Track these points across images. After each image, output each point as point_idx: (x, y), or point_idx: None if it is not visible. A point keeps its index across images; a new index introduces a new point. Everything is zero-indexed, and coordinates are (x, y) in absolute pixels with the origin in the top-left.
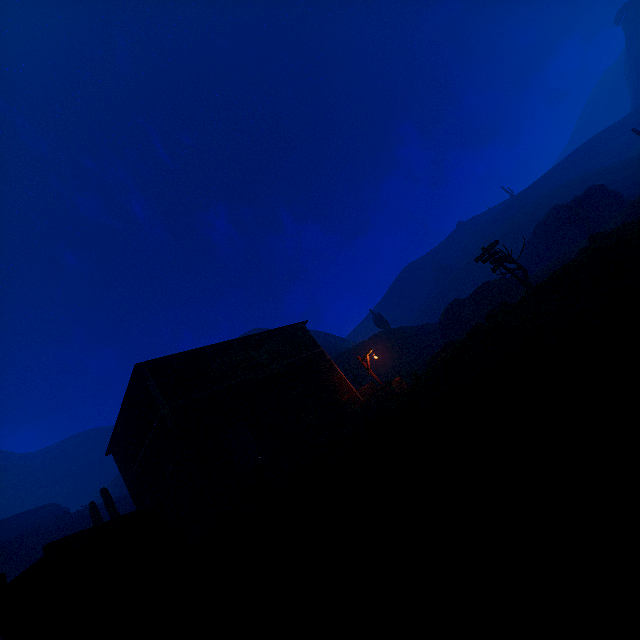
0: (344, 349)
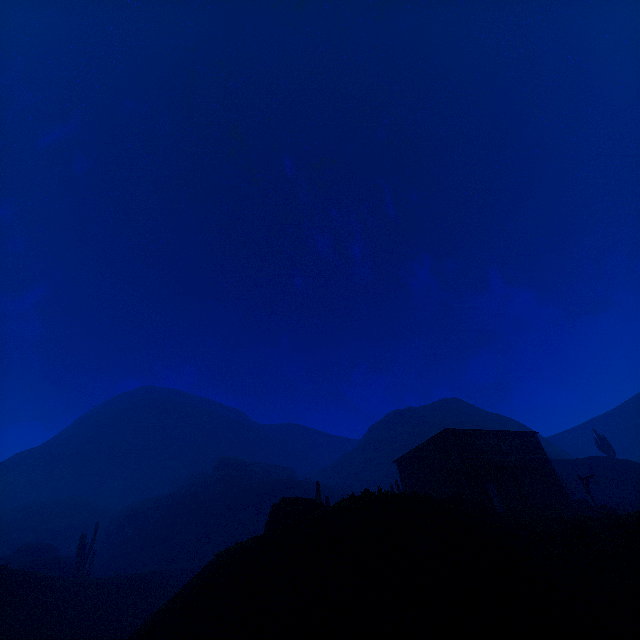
0: (549, 454)
